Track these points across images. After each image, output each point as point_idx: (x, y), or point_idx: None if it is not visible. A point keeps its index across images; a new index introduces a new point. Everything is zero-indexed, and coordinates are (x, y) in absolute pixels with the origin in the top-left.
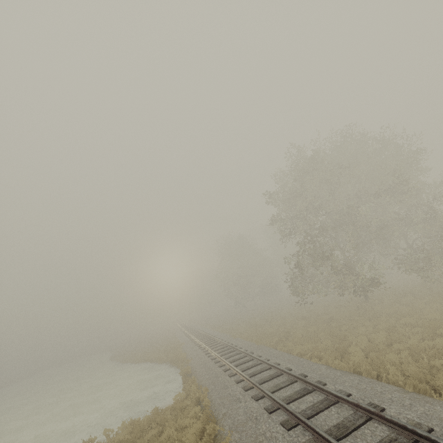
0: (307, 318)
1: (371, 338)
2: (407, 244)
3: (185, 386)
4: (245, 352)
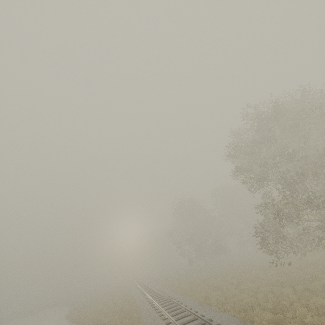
0: (288, 283)
1: None
2: None
3: None
4: None
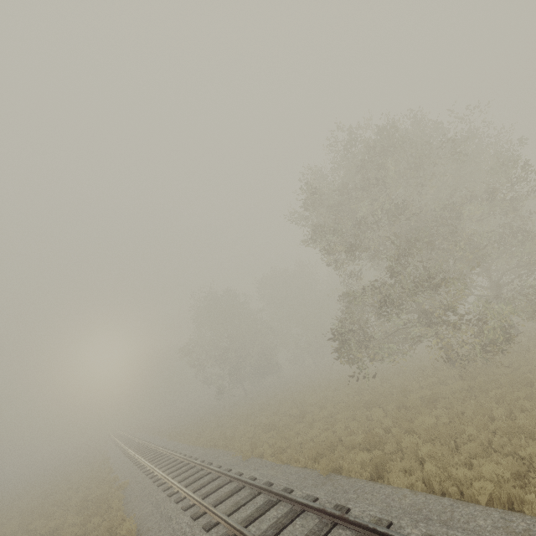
0: (374, 402)
1: None
2: (490, 281)
3: None
4: (328, 512)
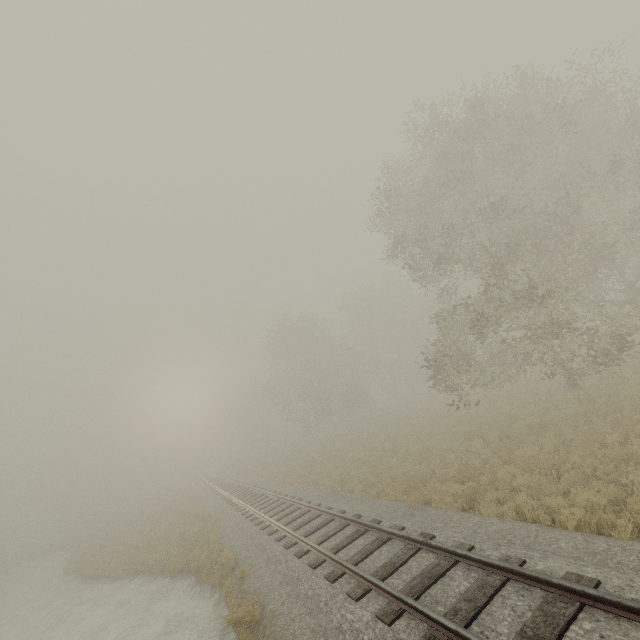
0: (475, 432)
1: None
2: (625, 282)
3: None
4: (412, 538)
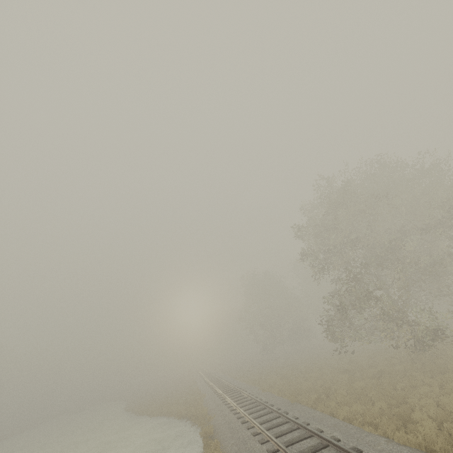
0: (350, 370)
1: (440, 401)
2: None
3: (206, 452)
4: (278, 411)
